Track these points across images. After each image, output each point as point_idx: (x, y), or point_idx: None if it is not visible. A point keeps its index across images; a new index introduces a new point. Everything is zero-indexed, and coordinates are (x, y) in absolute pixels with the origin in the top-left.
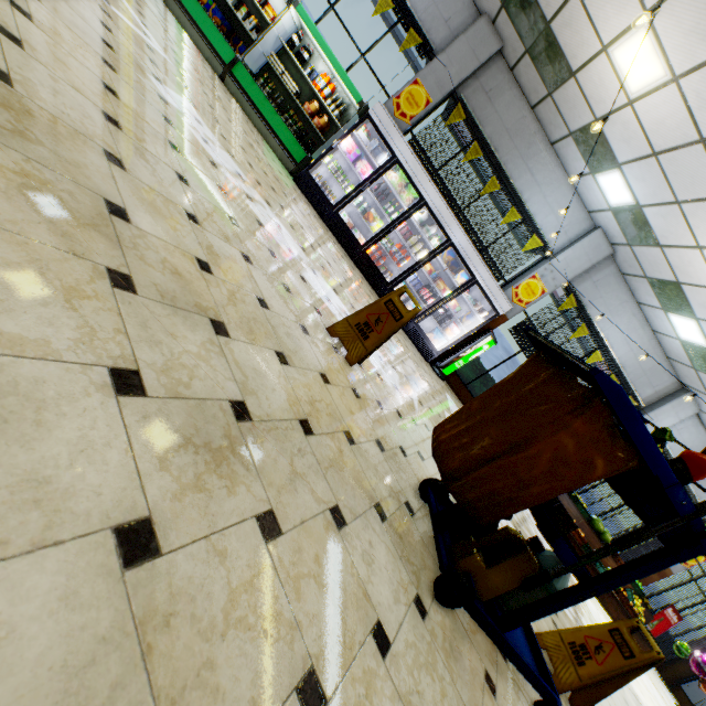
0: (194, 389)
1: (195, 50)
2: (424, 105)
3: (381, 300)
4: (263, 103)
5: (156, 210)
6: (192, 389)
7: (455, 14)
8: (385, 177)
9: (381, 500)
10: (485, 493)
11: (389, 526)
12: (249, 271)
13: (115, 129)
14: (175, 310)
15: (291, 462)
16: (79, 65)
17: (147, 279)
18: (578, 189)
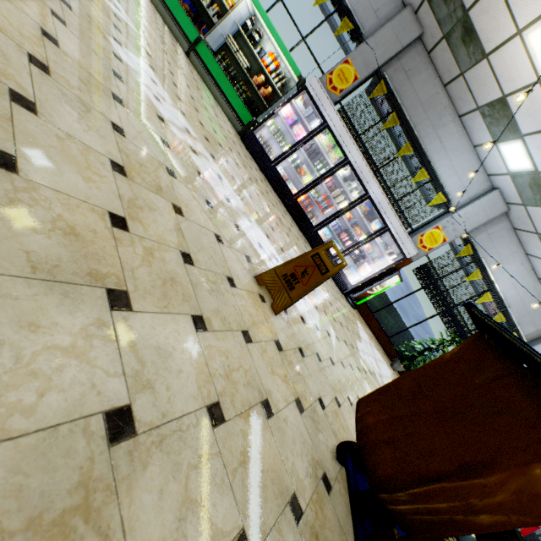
0: (42, 413)
1: (167, 30)
2: (352, 80)
3: (308, 253)
4: (219, 75)
5: (67, 158)
6: (37, 414)
7: (383, 6)
8: (316, 138)
9: (297, 487)
10: (422, 509)
11: (305, 526)
12: (178, 224)
13: (39, 72)
14: (51, 285)
15: (186, 484)
16: (14, 8)
17: (14, 246)
18: (480, 155)
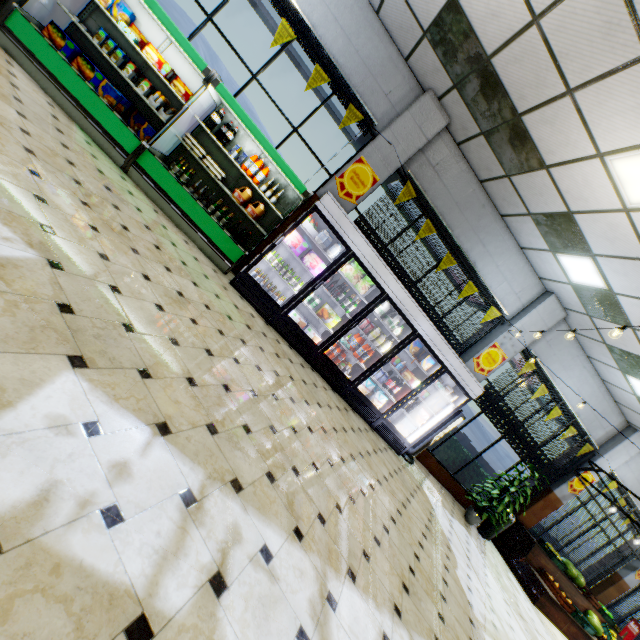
0: None
1: (83, 140)
2: (370, 183)
3: None
4: (182, 197)
5: None
6: None
7: (395, 87)
8: (340, 271)
9: None
10: None
11: None
12: None
13: None
14: None
15: None
16: None
17: None
18: (530, 257)
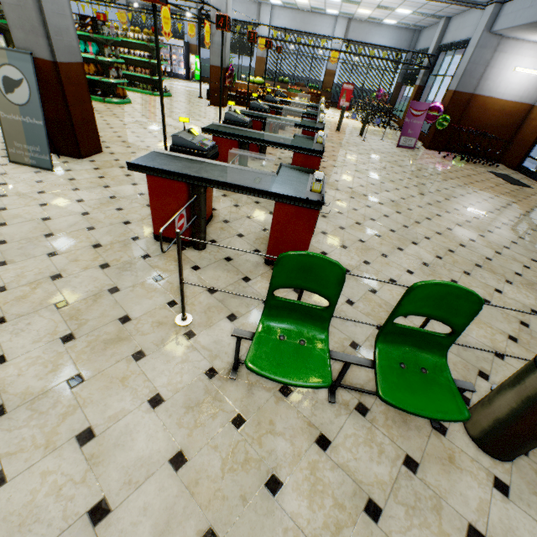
0: None
1: None
2: (126, 15)
3: None
4: None
5: None
6: None
7: None
8: None
9: None
10: None
11: None
12: None
13: None
14: None
15: None
16: None
17: None
18: None
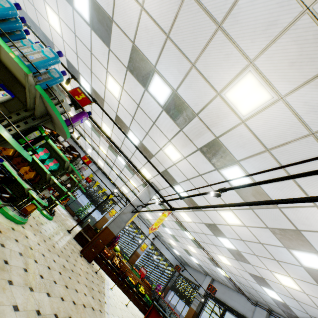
0: None
1: None
2: None
3: None
4: None
5: None
6: None
7: None
8: None
9: None
10: None
11: None
12: None
13: None
14: None
15: None
16: None
17: None
18: None
